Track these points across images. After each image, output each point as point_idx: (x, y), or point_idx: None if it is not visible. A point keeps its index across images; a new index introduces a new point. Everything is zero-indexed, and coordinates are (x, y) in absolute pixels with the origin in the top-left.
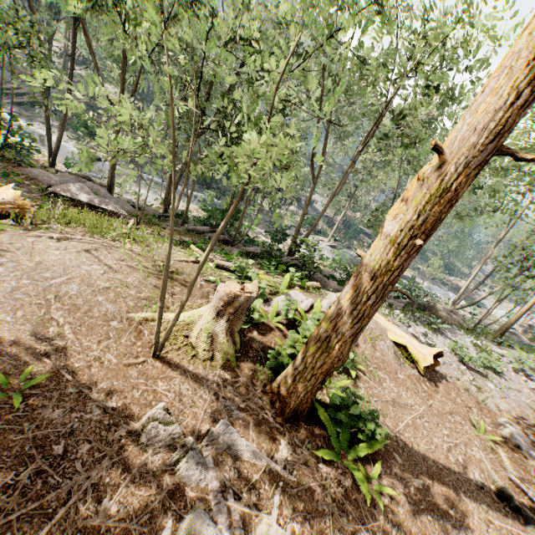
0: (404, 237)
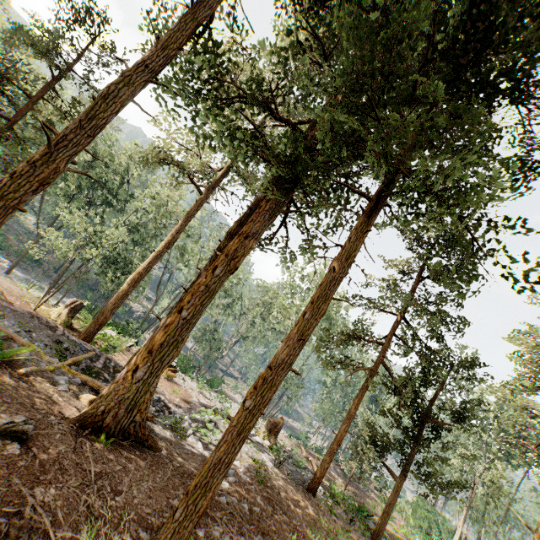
0: (130, 282)
